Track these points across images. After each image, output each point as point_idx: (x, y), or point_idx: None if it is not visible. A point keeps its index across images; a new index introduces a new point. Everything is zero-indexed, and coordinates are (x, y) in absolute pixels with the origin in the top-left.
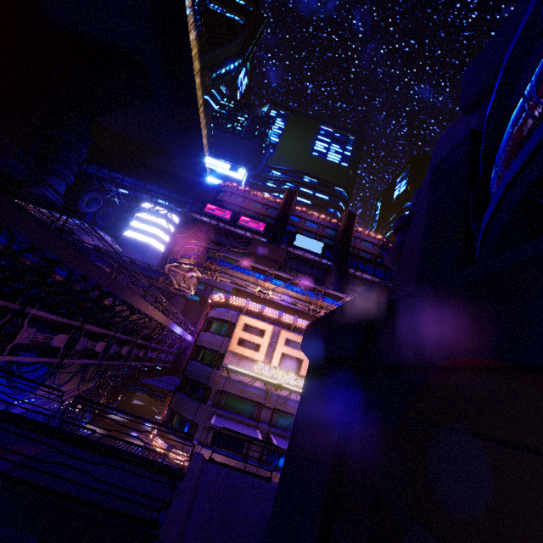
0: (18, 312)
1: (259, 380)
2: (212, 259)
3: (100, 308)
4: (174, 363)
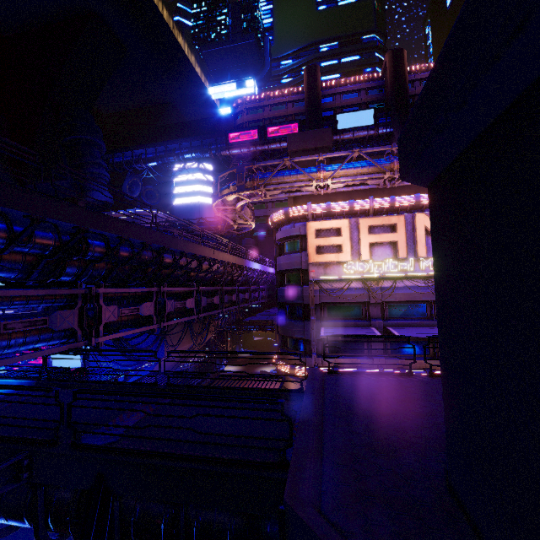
0: (87, 296)
1: (354, 281)
2: (251, 177)
3: (166, 268)
4: (269, 298)
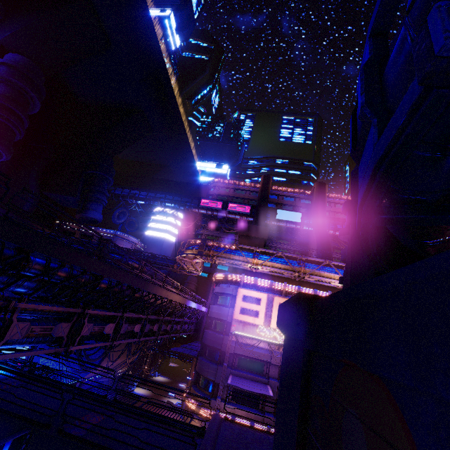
0: (80, 314)
1: (262, 341)
2: (209, 247)
3: (133, 300)
4: (195, 331)
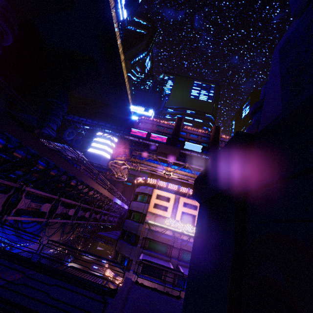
0: (18, 189)
1: (168, 230)
2: (135, 156)
3: (69, 187)
4: (118, 223)
